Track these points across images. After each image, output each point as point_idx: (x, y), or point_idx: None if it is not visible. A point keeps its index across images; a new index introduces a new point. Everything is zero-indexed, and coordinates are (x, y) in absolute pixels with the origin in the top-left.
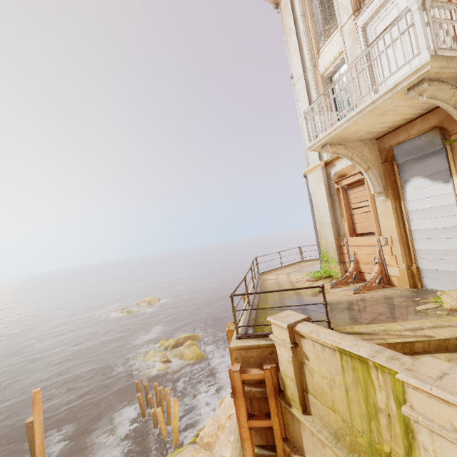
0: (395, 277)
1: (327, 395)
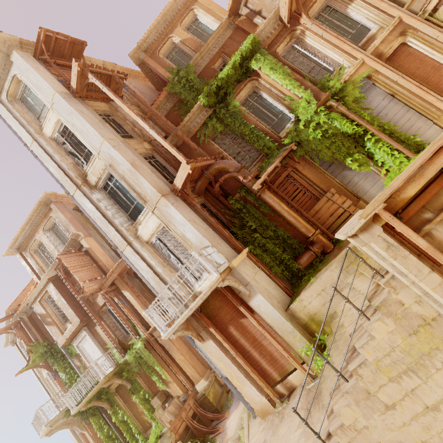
0: None
1: None
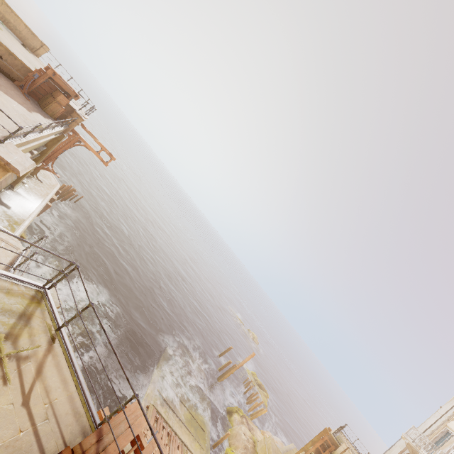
0: None
1: None
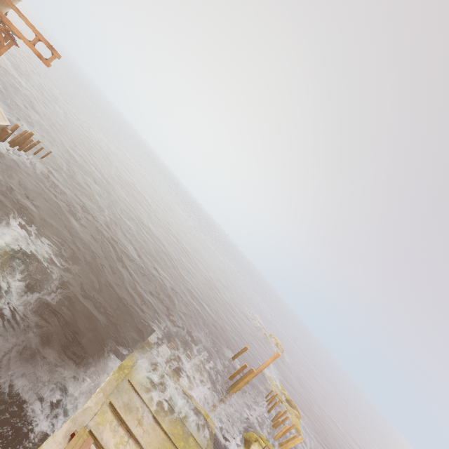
0: None
1: None
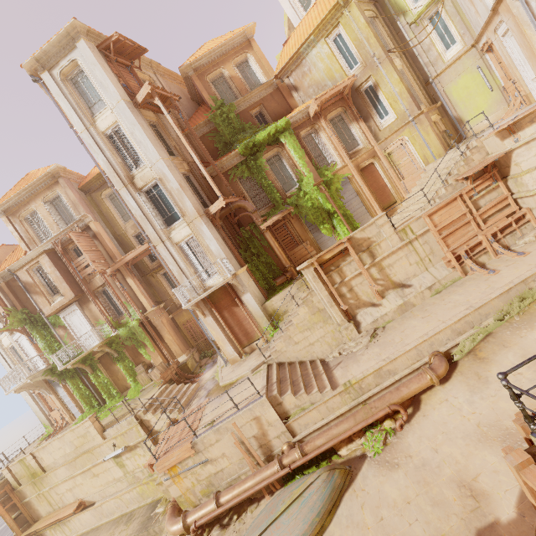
0: (69, 420)
1: (23, 474)
